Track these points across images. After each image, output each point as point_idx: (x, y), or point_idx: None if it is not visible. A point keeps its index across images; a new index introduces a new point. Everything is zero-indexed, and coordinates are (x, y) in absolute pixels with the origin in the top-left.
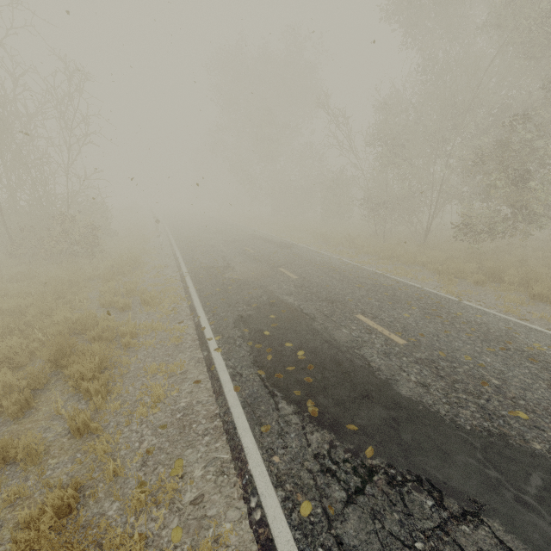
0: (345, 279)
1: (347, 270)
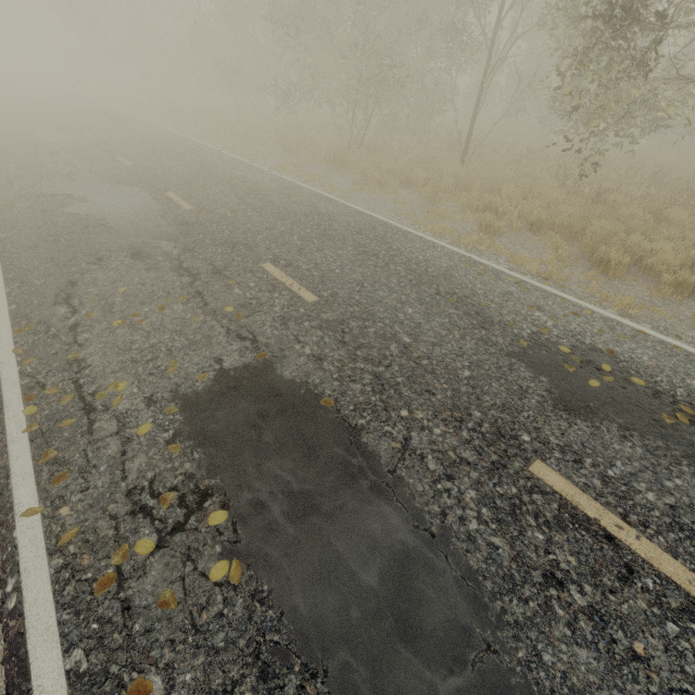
0: (143, 140)
1: (157, 136)
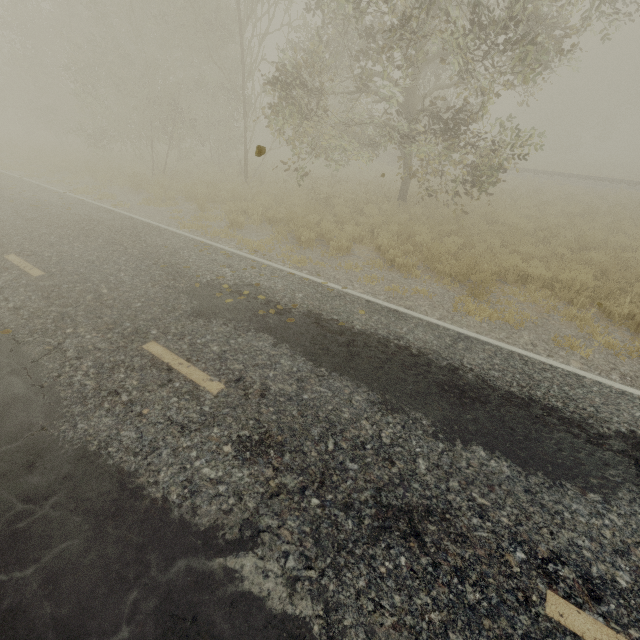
0: None
1: None
